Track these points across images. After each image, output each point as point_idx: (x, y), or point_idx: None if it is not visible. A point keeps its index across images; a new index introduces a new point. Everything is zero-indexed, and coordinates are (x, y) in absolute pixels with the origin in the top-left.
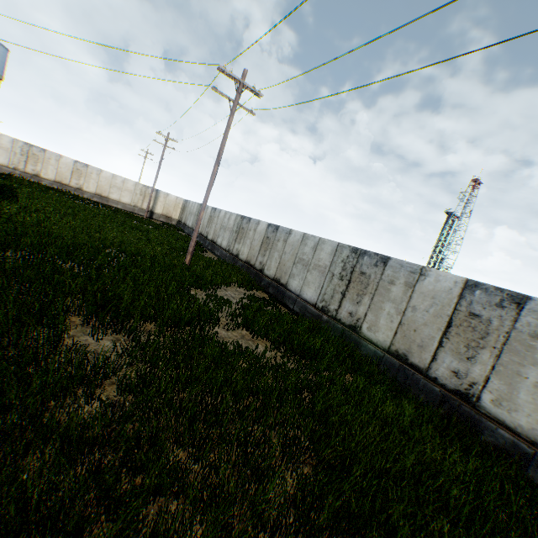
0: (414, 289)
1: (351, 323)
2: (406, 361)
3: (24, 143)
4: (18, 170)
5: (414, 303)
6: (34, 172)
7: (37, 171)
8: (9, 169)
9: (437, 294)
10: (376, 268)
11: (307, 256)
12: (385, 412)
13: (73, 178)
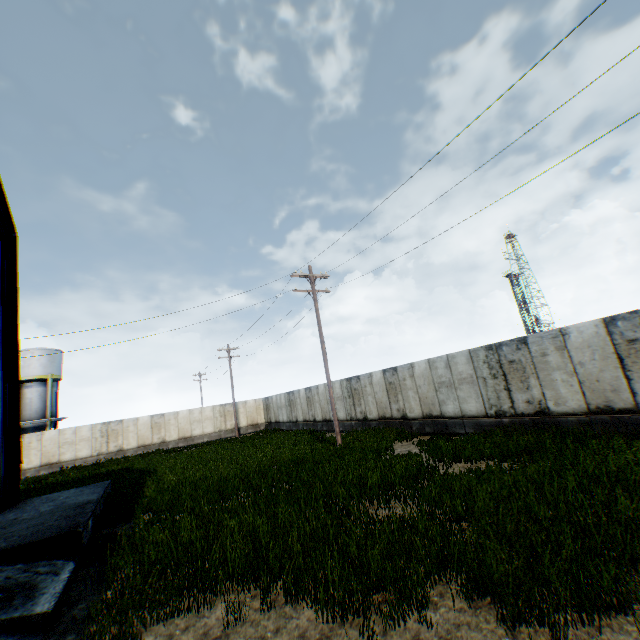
0: (566, 349)
1: (535, 409)
2: (612, 411)
3: (102, 424)
4: (102, 454)
5: (576, 359)
6: (116, 449)
7: (119, 445)
8: (93, 458)
9: (589, 342)
10: (520, 351)
11: (445, 377)
12: (638, 448)
13: (154, 435)
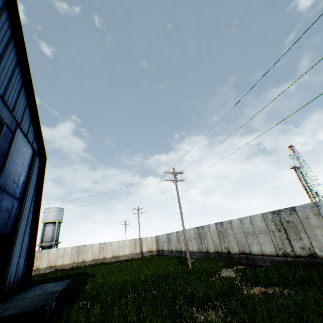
0: (320, 215)
1: (307, 253)
2: None
3: (76, 246)
4: (75, 262)
5: None
6: (81, 260)
7: (83, 258)
8: (71, 264)
9: None
10: (291, 215)
11: (250, 229)
12: None
13: (100, 253)
